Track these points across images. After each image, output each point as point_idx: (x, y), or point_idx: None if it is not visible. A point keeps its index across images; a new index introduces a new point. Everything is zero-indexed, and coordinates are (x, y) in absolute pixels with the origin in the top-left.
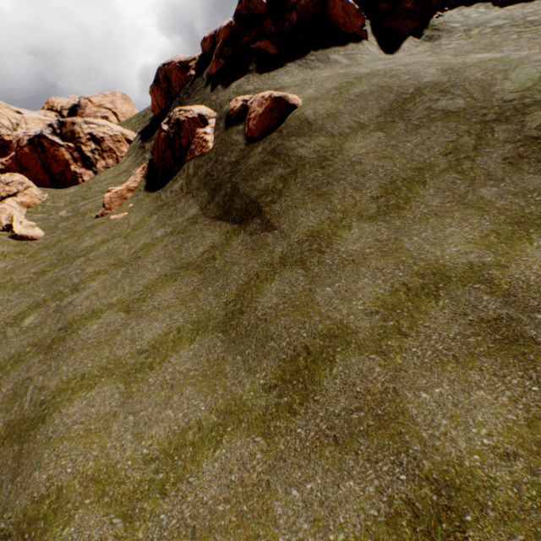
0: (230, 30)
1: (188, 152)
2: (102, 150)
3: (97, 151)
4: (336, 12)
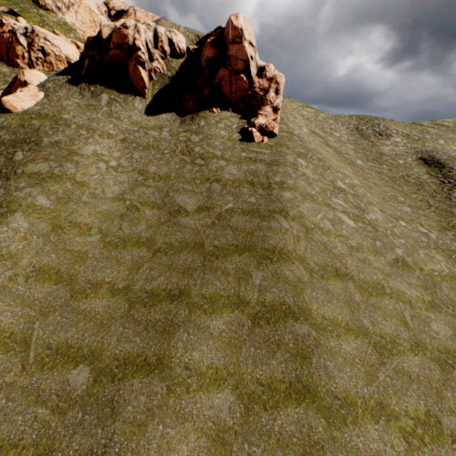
0: (88, 42)
1: None
2: (45, 61)
3: (42, 60)
4: (130, 70)
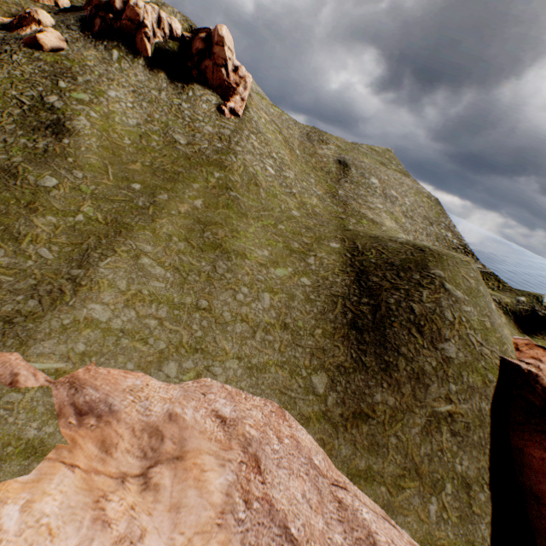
0: (99, 3)
1: (22, 29)
2: None
3: None
4: (138, 41)
